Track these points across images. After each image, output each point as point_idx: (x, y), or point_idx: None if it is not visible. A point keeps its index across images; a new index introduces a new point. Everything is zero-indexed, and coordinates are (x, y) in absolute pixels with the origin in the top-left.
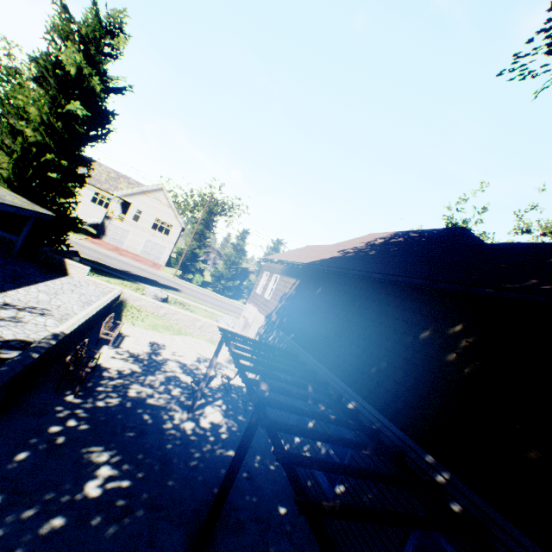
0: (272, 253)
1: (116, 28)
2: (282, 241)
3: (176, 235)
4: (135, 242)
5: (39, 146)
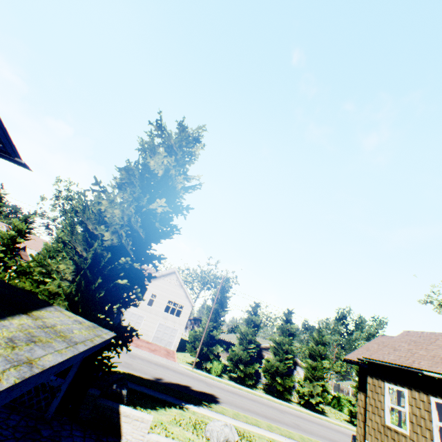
0: (286, 324)
1: (193, 140)
2: (292, 310)
3: (186, 315)
4: (148, 328)
5: (111, 249)
